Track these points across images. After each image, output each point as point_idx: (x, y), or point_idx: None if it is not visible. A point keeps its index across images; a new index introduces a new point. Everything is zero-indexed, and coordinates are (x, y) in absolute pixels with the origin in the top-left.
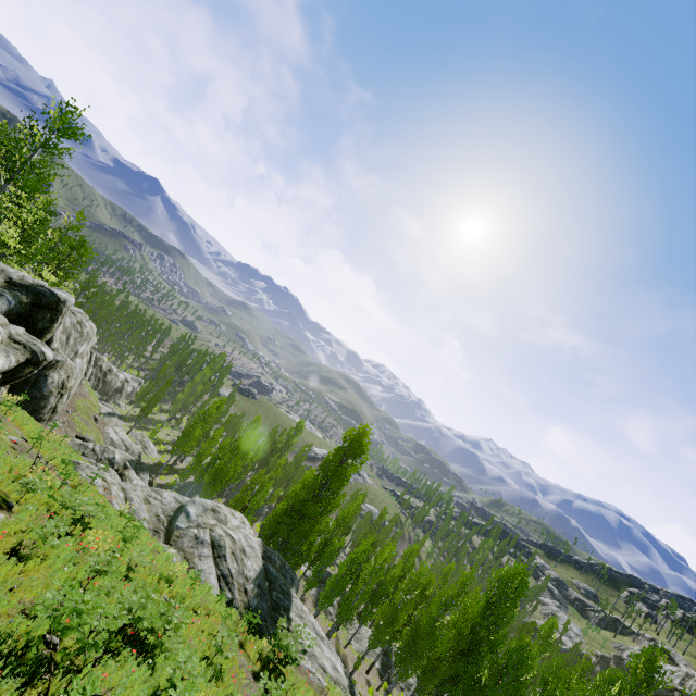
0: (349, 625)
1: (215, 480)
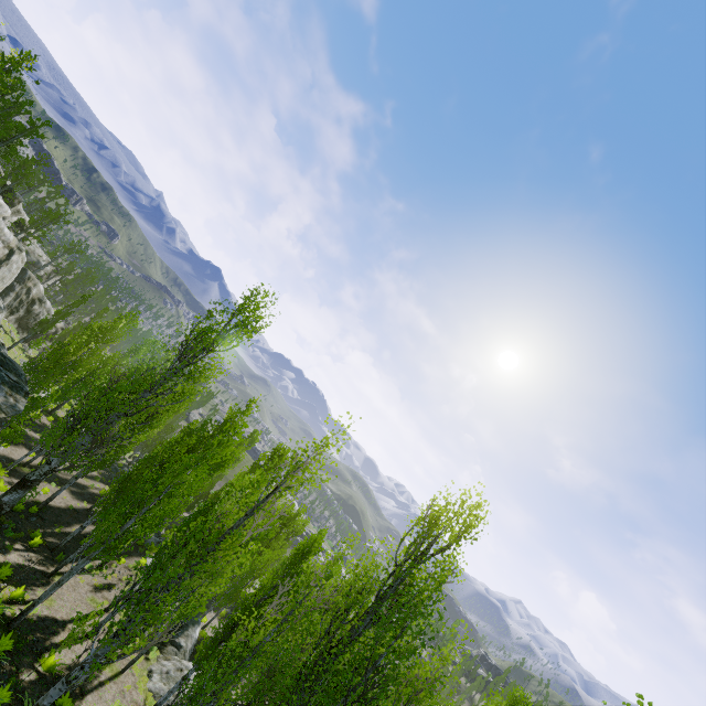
0: (171, 656)
1: (55, 364)
